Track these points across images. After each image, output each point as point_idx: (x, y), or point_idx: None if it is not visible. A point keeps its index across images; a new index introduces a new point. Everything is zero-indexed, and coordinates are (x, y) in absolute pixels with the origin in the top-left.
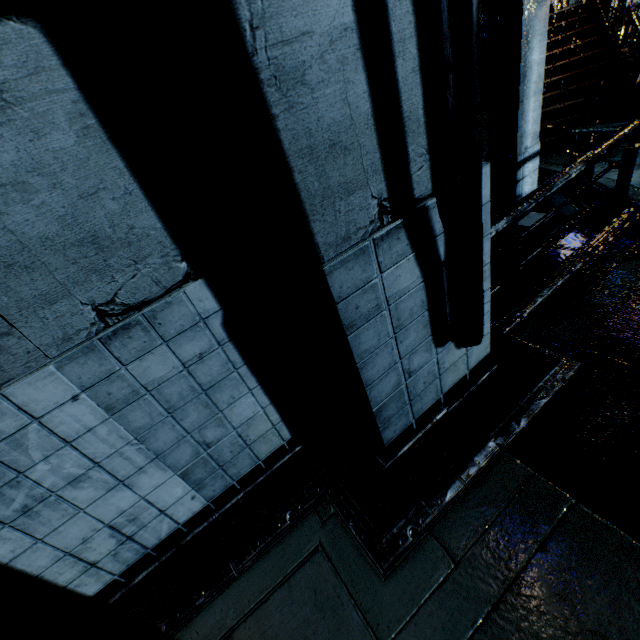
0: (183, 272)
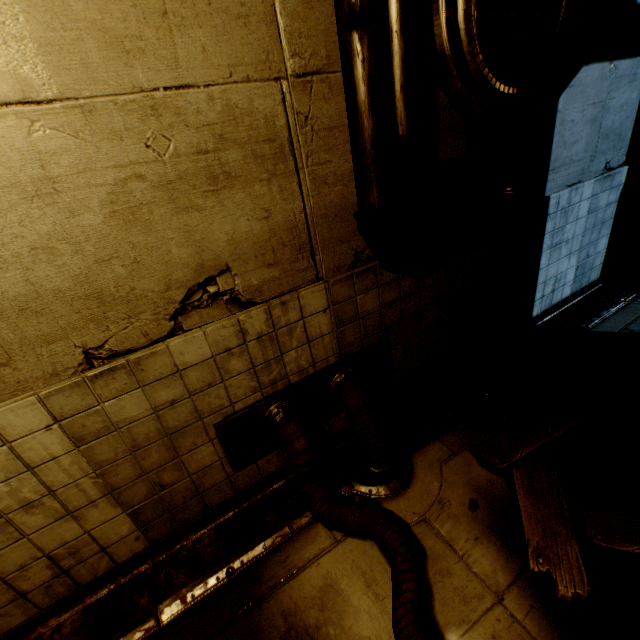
0: (622, 161)
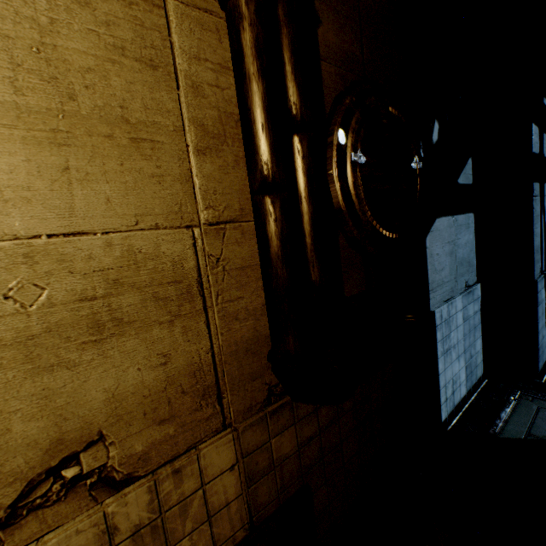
0: (475, 280)
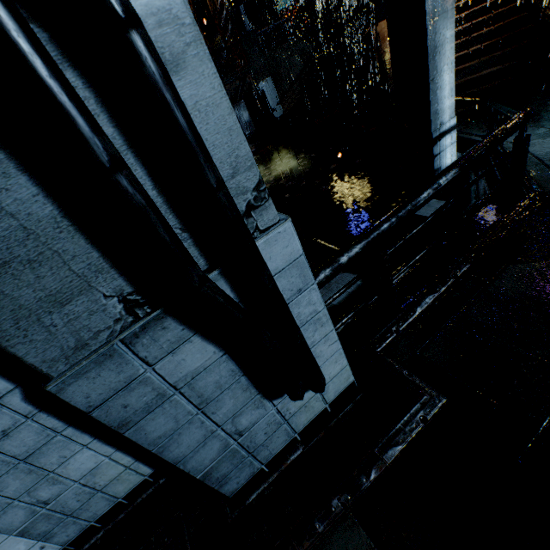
0: None
